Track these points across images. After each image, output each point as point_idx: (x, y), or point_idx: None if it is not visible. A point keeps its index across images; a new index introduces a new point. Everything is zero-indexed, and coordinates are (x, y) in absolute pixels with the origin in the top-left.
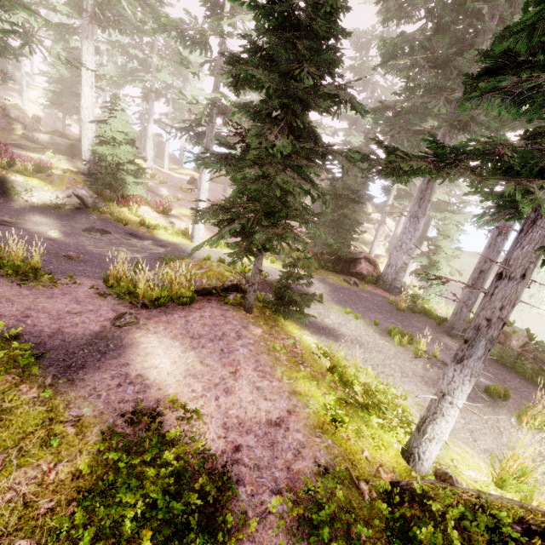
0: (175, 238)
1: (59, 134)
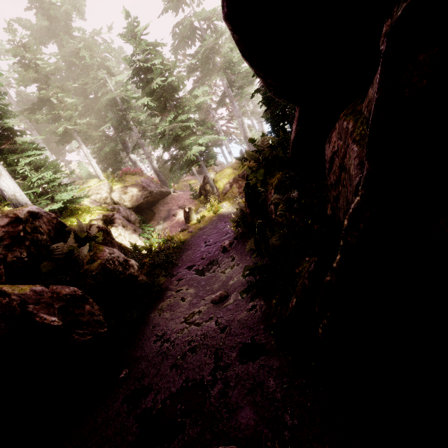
0: None
1: None
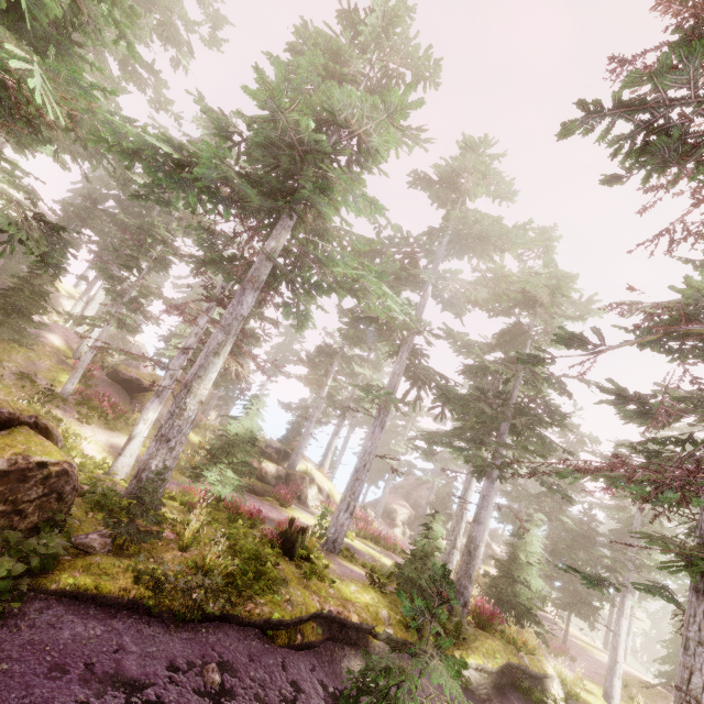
0: (597, 701)
1: (257, 450)
